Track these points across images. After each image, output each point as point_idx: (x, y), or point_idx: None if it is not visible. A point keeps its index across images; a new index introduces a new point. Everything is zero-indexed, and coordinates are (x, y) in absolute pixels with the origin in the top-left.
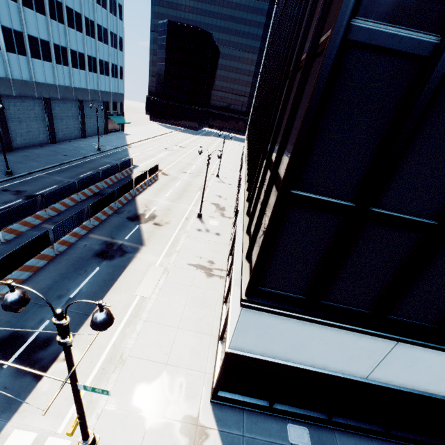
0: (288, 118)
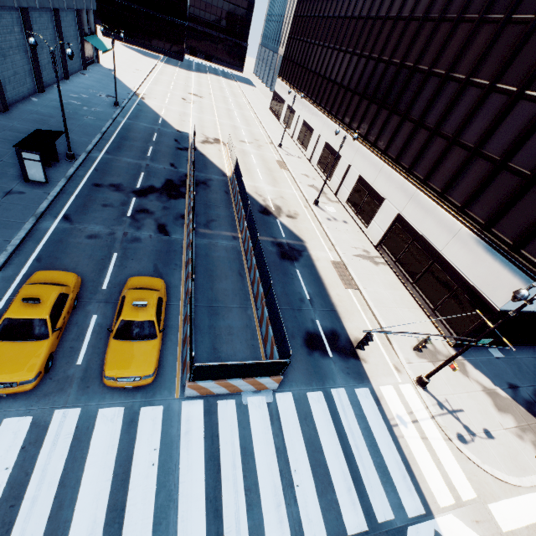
0: None
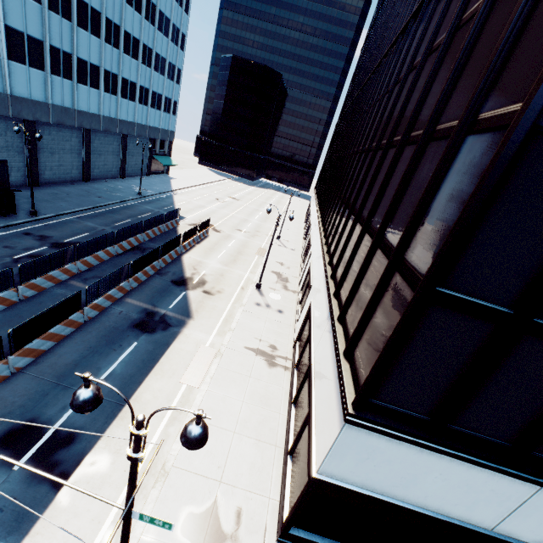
0: (425, 196)
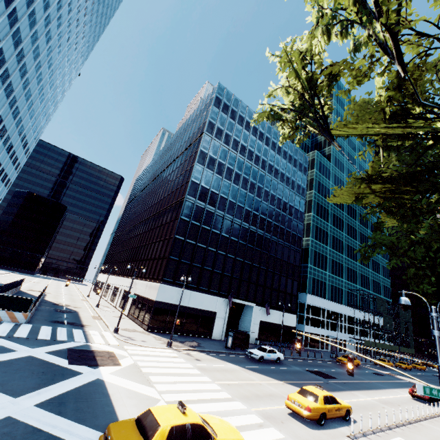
0: (166, 247)
